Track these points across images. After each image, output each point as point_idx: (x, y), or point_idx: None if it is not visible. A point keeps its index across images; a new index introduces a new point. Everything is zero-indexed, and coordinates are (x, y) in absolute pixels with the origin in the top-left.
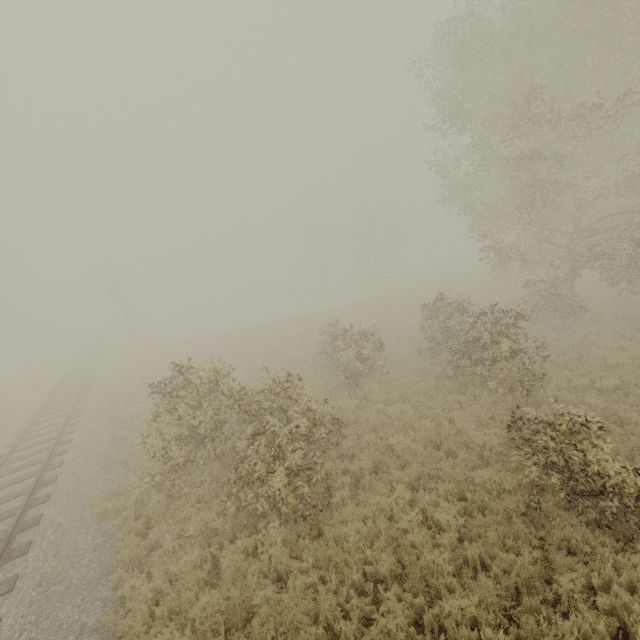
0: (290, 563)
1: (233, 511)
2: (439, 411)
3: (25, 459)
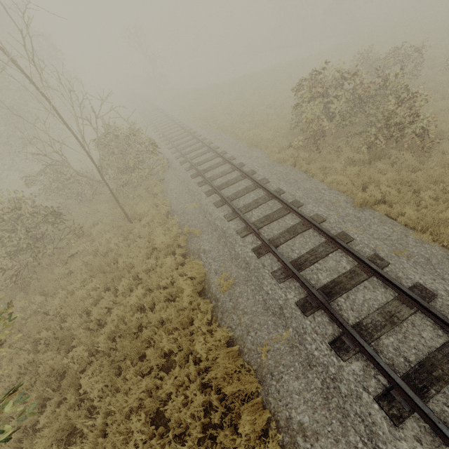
0: (421, 166)
1: (367, 151)
2: None
3: (188, 148)
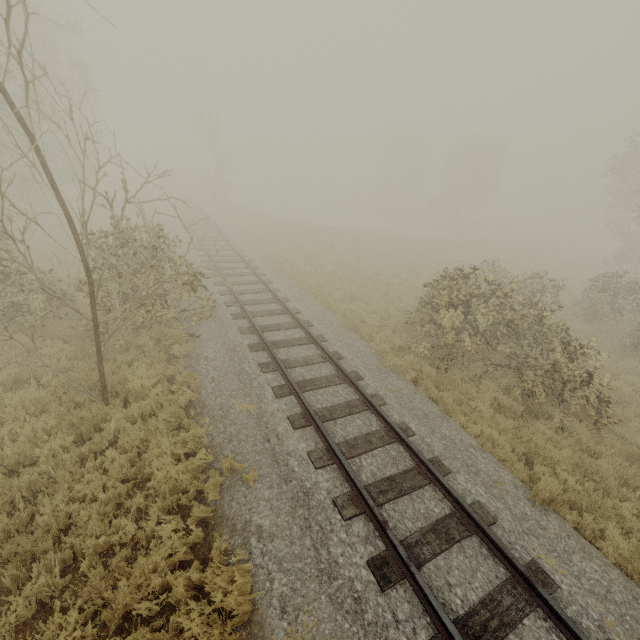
0: (597, 448)
1: (522, 399)
2: (634, 373)
3: (249, 295)
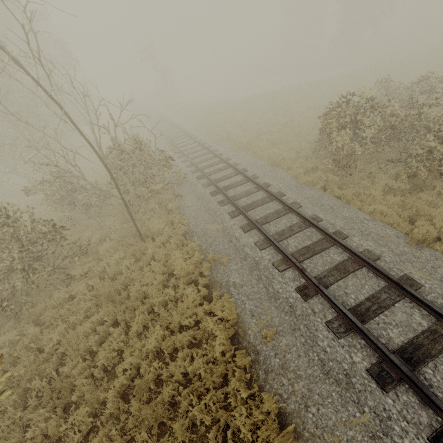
0: None
1: (408, 180)
2: None
3: (204, 162)
